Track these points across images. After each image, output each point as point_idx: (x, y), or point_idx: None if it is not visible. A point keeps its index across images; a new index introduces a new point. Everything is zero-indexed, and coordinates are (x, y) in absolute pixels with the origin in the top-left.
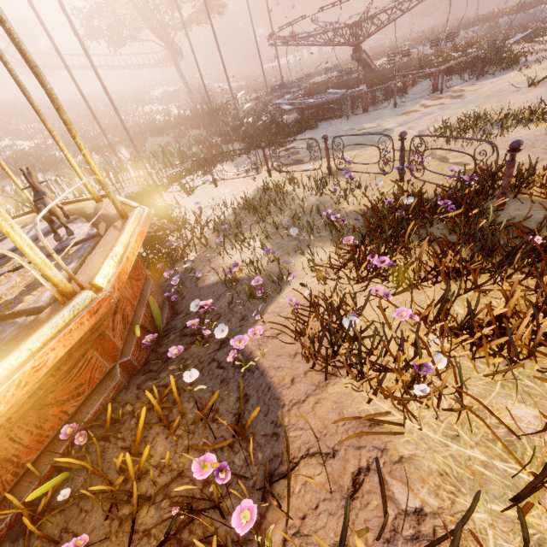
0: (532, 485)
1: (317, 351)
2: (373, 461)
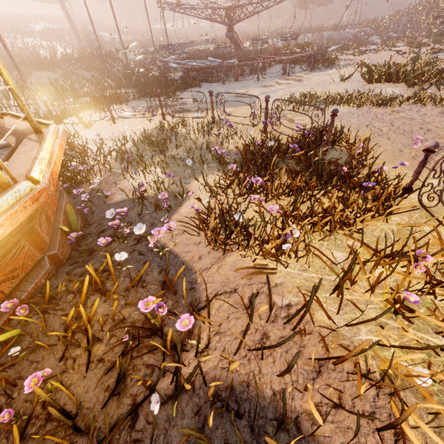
0: (344, 277)
1: (218, 236)
2: (260, 289)
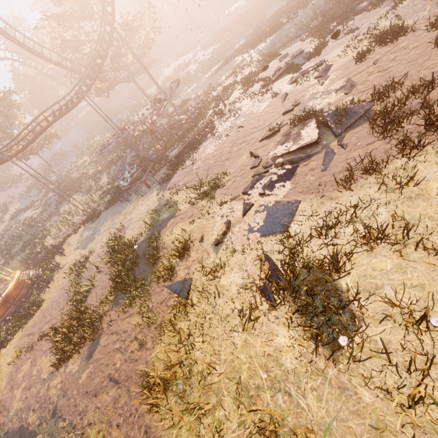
0: None
1: None
2: None
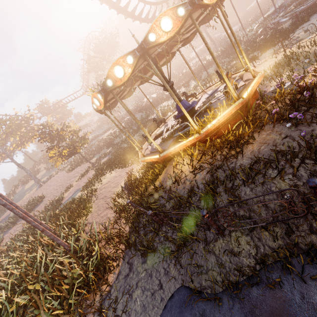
0: None
1: None
2: None
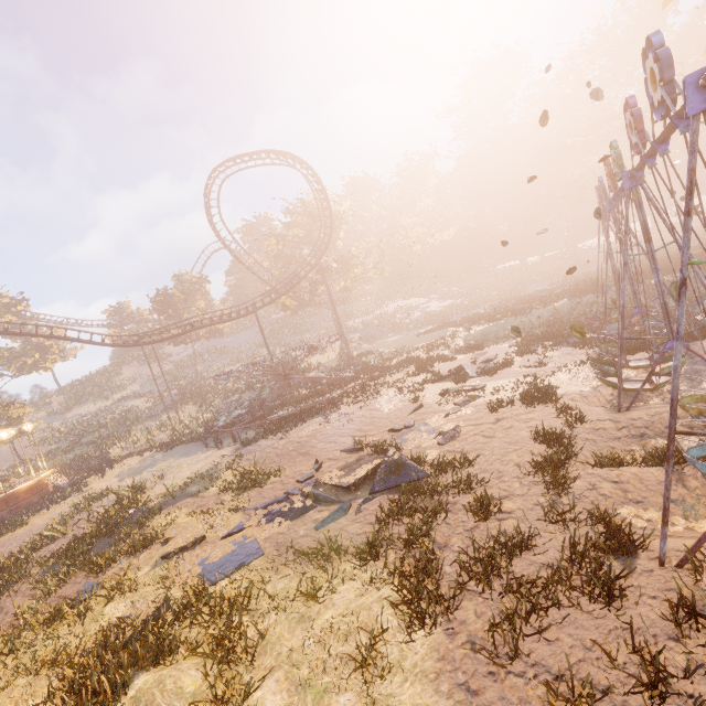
0: None
1: None
2: None
